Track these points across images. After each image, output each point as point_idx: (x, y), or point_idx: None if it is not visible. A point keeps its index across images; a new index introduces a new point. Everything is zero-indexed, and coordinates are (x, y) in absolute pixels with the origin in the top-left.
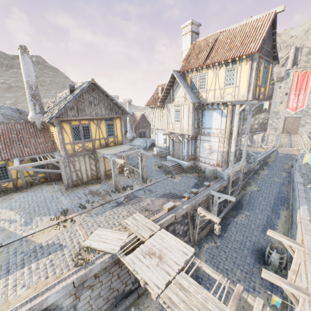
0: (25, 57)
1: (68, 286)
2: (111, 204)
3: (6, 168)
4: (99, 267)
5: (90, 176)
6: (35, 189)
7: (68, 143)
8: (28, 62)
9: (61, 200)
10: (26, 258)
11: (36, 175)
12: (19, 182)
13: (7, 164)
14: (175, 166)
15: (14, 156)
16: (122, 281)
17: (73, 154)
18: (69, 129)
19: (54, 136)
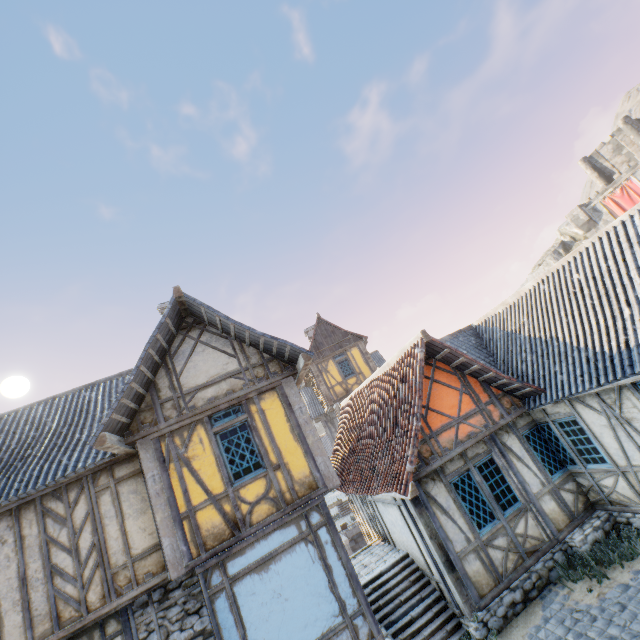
0: None
1: None
2: None
3: None
4: None
5: None
6: None
7: None
8: None
9: None
10: None
11: None
12: None
13: None
14: (345, 503)
15: None
16: None
17: None
18: None
19: None
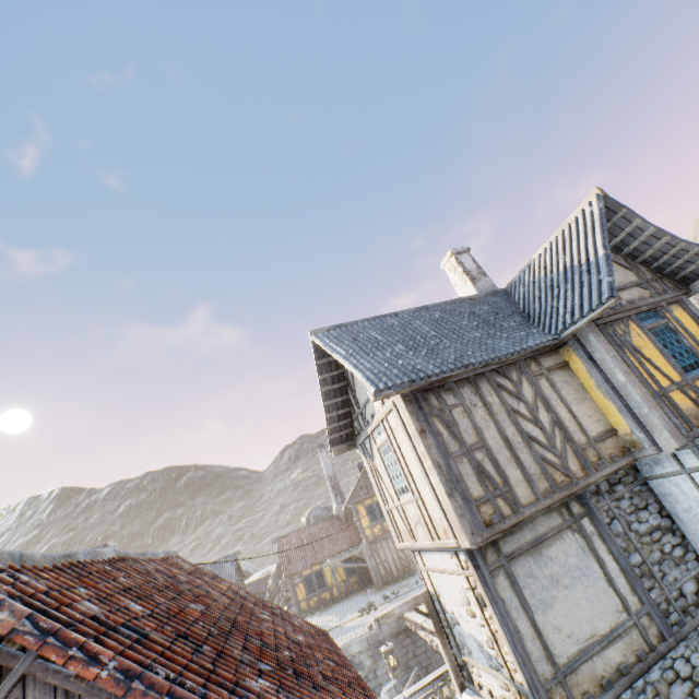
0: (323, 452)
1: (364, 641)
2: (415, 590)
3: (322, 573)
4: (388, 631)
5: (401, 568)
6: (349, 597)
7: (366, 526)
8: (325, 456)
9: (371, 598)
10: (340, 634)
11: (348, 580)
12: (335, 591)
13: (322, 567)
14: None
15: (326, 557)
16: (421, 663)
17: (374, 540)
18: (364, 511)
19: (355, 524)
